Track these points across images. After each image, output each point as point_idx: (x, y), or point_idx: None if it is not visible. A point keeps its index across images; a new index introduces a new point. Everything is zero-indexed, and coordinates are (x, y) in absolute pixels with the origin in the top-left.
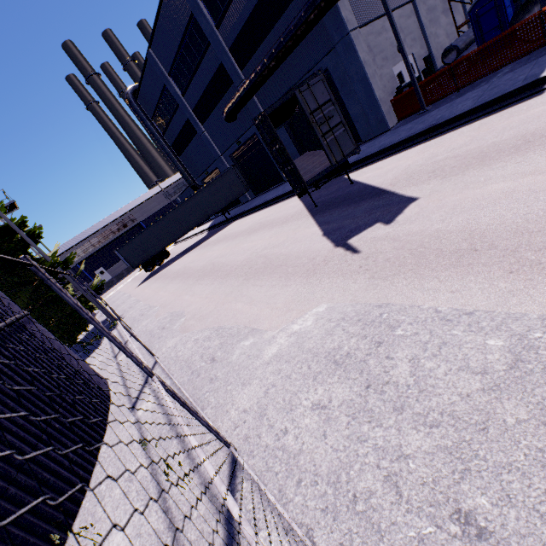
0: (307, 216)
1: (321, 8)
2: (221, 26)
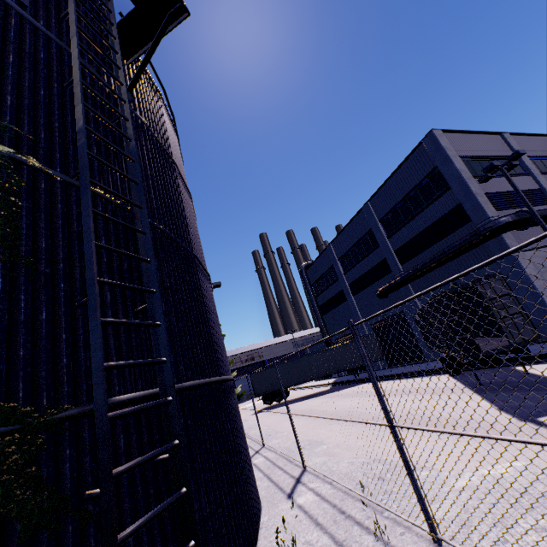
0: (468, 391)
1: (486, 236)
2: (391, 238)
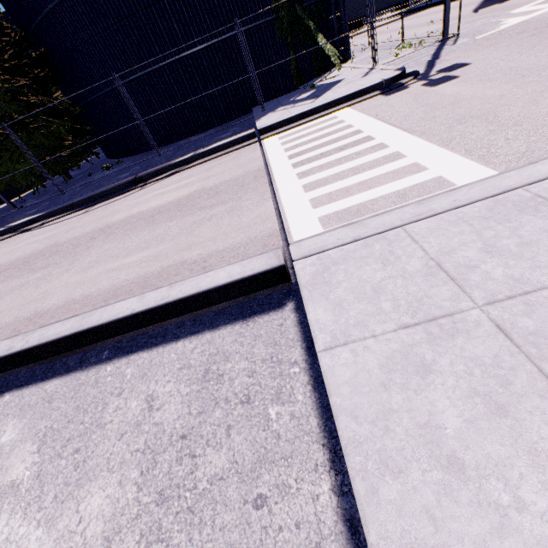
0: (479, 3)
1: None
2: None
